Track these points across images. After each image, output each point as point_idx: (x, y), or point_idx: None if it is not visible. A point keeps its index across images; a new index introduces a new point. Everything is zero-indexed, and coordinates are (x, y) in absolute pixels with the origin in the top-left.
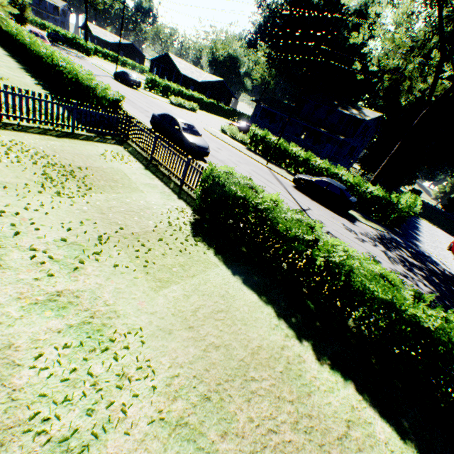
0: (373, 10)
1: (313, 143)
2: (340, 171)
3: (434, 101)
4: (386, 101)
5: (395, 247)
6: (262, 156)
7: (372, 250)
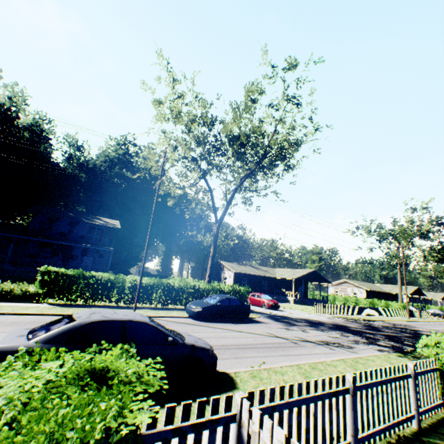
0: (173, 156)
1: (65, 260)
2: (194, 282)
3: (221, 217)
4: (89, 207)
5: (287, 321)
6: (88, 305)
7: (317, 332)
